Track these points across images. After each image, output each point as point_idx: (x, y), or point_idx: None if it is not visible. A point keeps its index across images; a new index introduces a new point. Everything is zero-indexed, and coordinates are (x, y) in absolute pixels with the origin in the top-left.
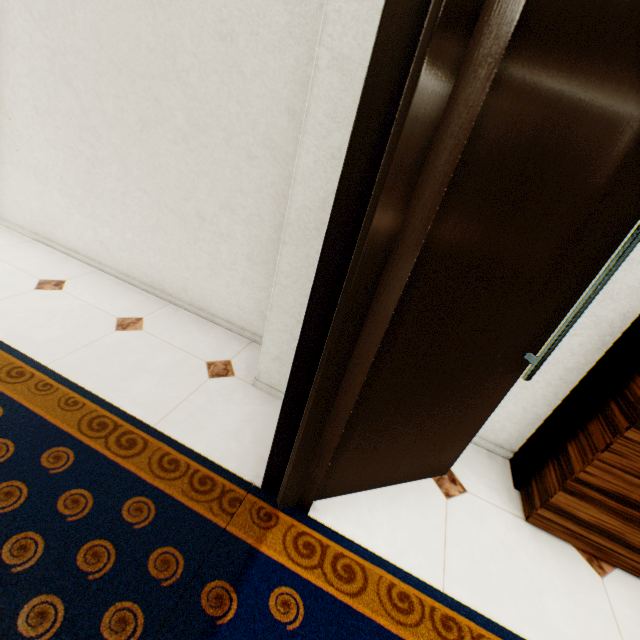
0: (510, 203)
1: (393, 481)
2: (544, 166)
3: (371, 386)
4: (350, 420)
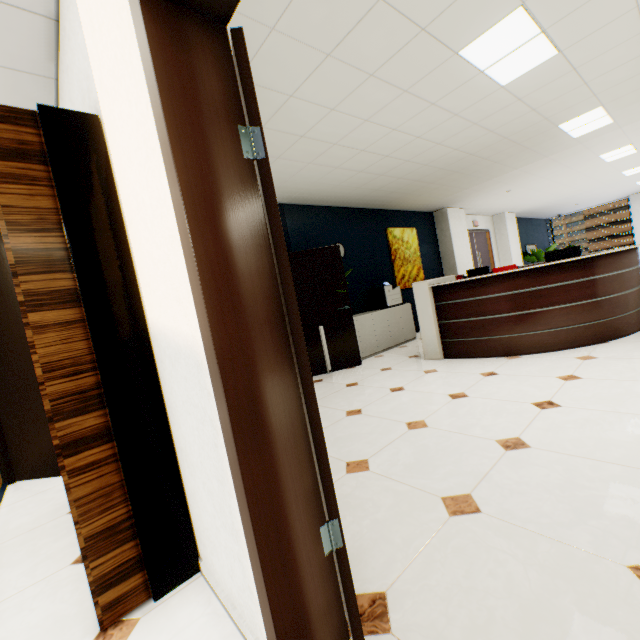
0: (0, 341)
1: (51, 473)
2: (1, 330)
3: (2, 409)
4: (4, 427)
